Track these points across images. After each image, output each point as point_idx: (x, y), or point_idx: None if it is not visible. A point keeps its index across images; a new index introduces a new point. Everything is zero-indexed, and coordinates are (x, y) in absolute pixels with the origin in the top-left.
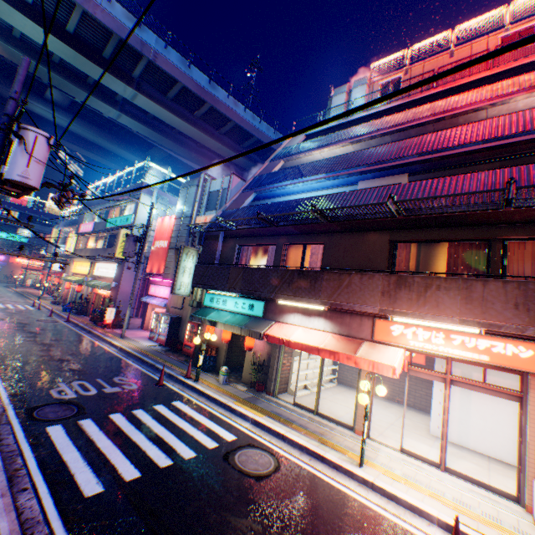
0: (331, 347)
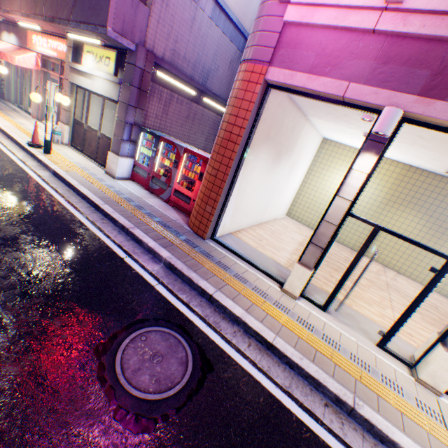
0: (6, 52)
